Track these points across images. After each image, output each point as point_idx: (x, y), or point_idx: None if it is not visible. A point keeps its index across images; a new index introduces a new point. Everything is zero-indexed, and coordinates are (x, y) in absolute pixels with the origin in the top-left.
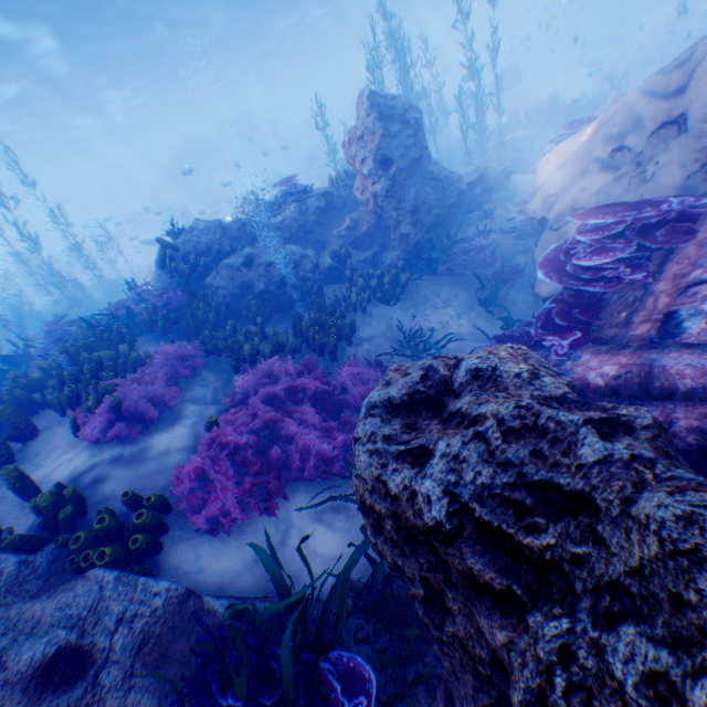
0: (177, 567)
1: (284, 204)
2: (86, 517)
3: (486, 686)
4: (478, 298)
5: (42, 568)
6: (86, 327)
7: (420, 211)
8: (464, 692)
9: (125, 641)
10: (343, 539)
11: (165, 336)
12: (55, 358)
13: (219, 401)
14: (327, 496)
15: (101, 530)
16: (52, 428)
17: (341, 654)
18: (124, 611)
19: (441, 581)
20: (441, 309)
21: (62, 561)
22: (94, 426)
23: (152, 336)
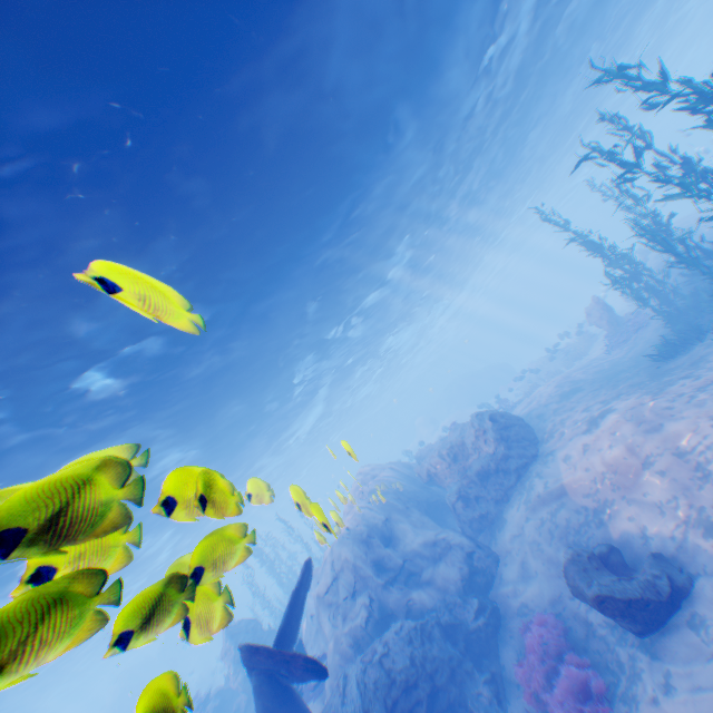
0: None
1: None
2: None
3: None
4: None
5: None
6: None
7: None
8: None
9: None
10: None
11: None
12: None
13: None
14: None
15: None
16: None
17: None
18: None
19: None
20: None
21: None
22: None
23: None
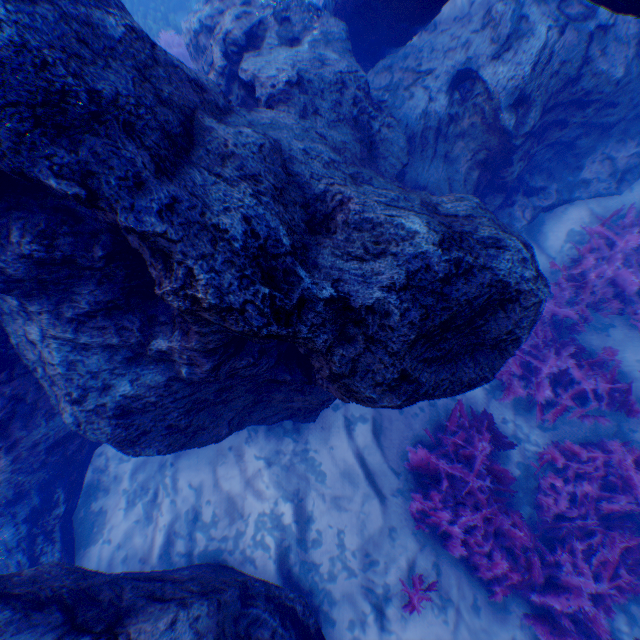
0: None
1: None
2: None
3: None
4: None
5: None
6: None
7: None
8: None
9: None
10: None
11: None
12: None
13: None
14: None
15: None
16: None
17: None
18: None
19: None
20: None
21: None
22: None
23: None
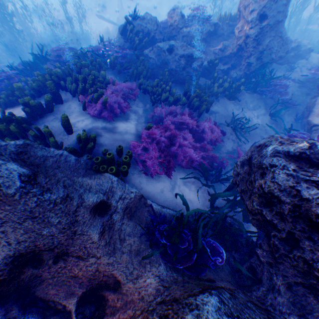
0: (132, 183)
1: (191, 22)
2: (93, 149)
3: (307, 277)
4: (270, 112)
5: (83, 165)
6: (78, 54)
7: (265, 54)
8: (274, 272)
9: (121, 206)
10: (194, 195)
11: (118, 74)
12: (69, 66)
13: (145, 117)
14: (188, 176)
15: (109, 158)
16: (69, 101)
17: (210, 240)
18: (121, 195)
19: (302, 236)
20: (250, 111)
21: (89, 165)
22: (94, 109)
23: (112, 72)
